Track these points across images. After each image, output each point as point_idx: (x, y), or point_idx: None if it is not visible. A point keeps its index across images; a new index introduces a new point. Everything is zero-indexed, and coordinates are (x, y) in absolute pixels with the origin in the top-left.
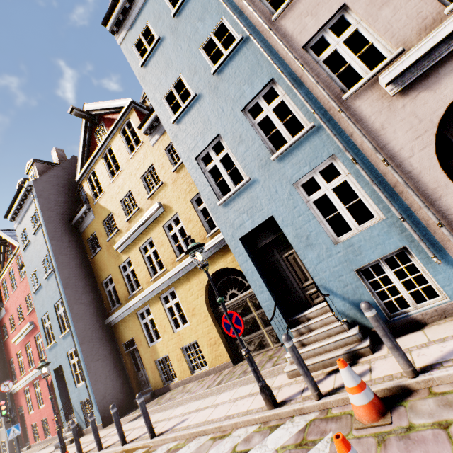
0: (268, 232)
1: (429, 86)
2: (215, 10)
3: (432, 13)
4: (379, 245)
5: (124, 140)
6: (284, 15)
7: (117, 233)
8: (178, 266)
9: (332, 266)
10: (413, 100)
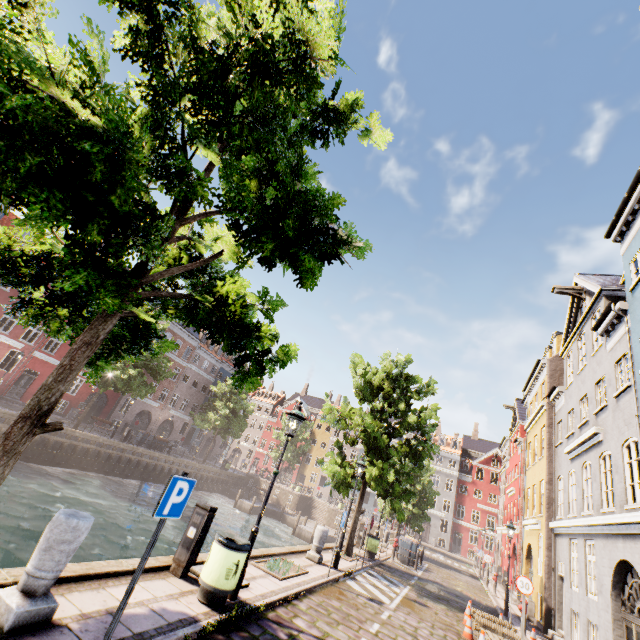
0: None
1: None
2: None
3: None
4: None
5: None
6: None
7: None
8: None
9: None
10: None
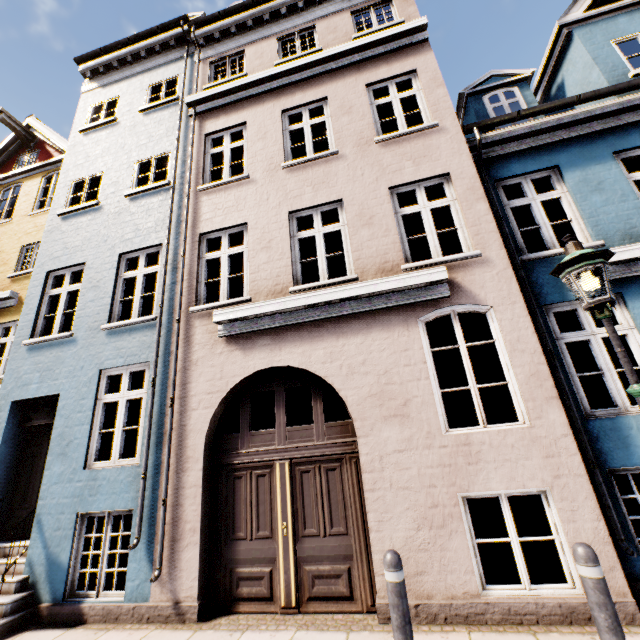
0: (52, 411)
1: (245, 348)
2: (171, 139)
3: (284, 283)
4: (115, 495)
5: (41, 189)
6: (209, 193)
7: None
8: None
9: (64, 495)
10: (229, 353)
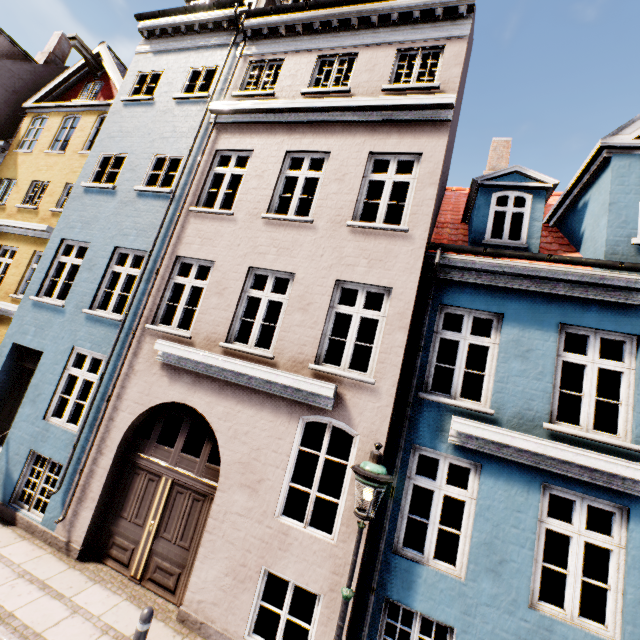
0: (39, 360)
1: (172, 378)
2: (189, 142)
3: (220, 334)
4: (56, 448)
5: (94, 128)
6: (197, 217)
7: (1, 207)
8: (3, 303)
9: (27, 432)
10: (160, 377)
